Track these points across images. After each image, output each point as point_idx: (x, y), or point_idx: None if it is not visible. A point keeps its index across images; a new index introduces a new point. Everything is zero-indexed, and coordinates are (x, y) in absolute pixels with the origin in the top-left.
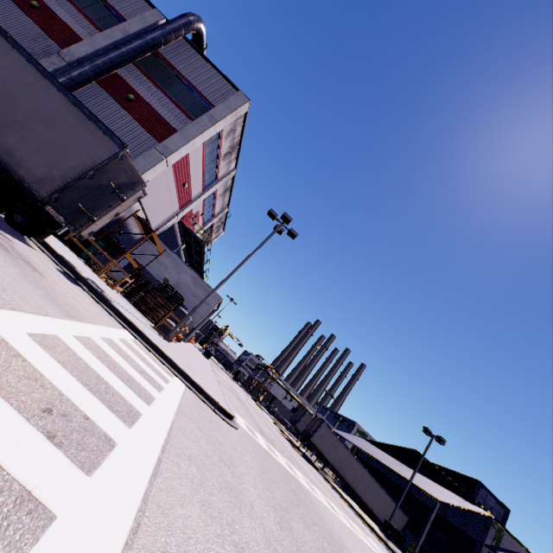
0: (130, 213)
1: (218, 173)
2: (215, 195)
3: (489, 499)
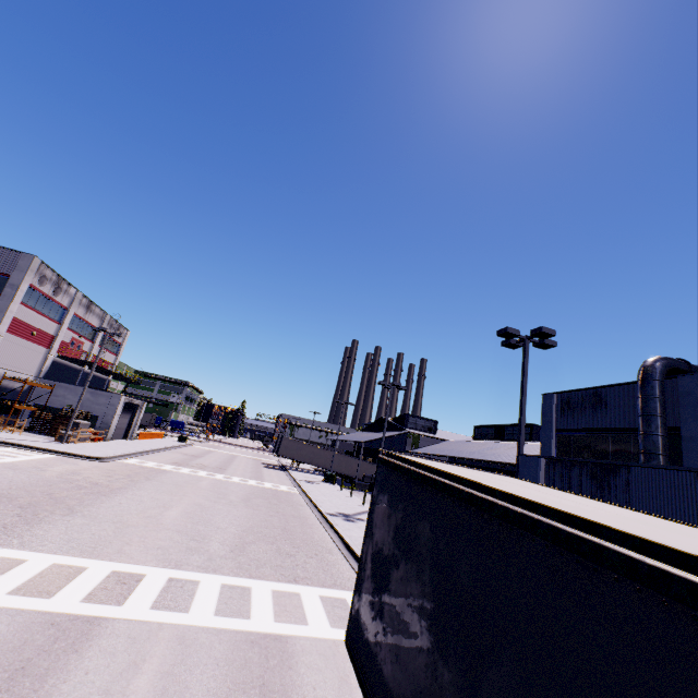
0: (1, 378)
1: (62, 305)
2: (79, 317)
3: (419, 422)
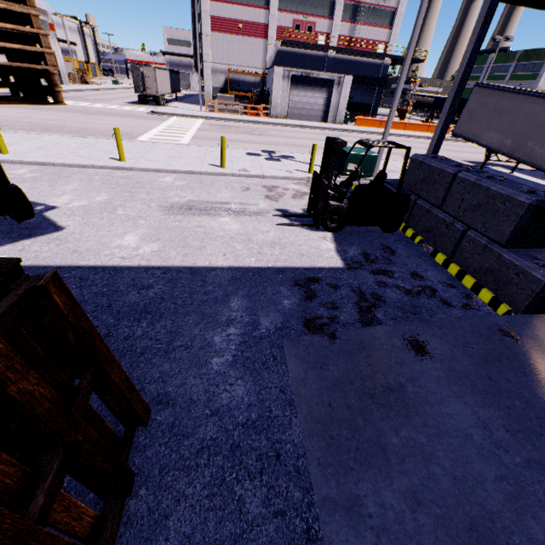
0: (230, 73)
1: None
2: None
3: None
